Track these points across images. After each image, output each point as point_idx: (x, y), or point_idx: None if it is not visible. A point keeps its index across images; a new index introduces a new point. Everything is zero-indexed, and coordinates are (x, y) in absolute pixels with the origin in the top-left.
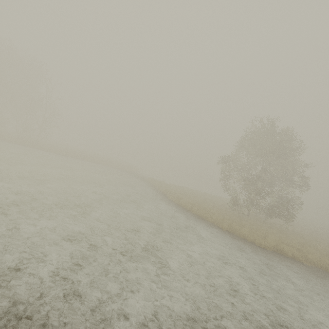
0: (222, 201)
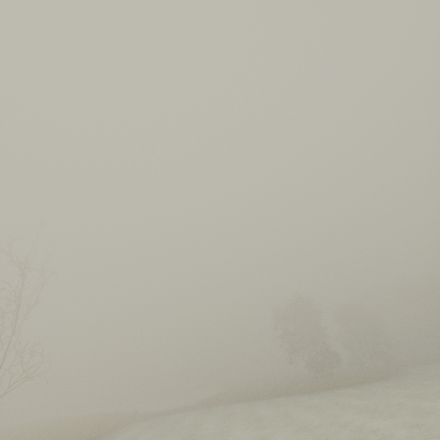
0: (278, 382)
